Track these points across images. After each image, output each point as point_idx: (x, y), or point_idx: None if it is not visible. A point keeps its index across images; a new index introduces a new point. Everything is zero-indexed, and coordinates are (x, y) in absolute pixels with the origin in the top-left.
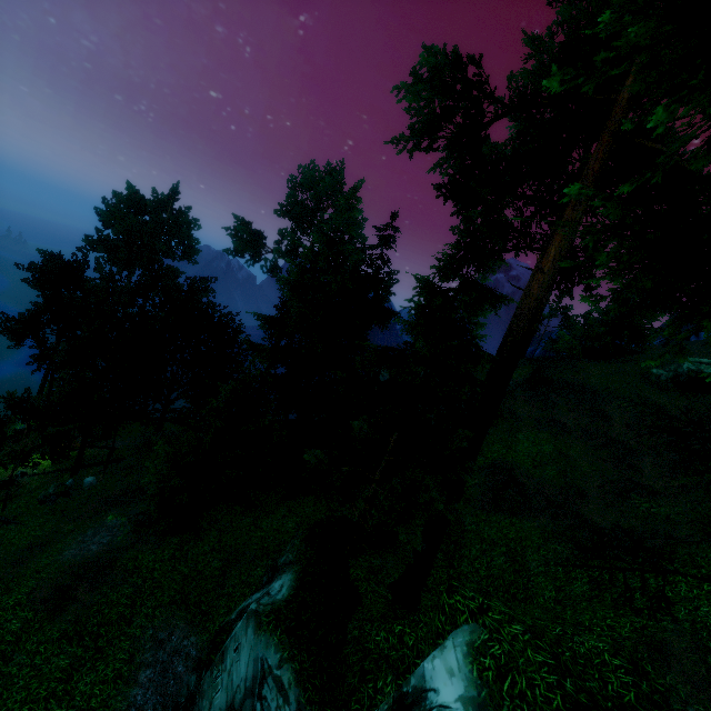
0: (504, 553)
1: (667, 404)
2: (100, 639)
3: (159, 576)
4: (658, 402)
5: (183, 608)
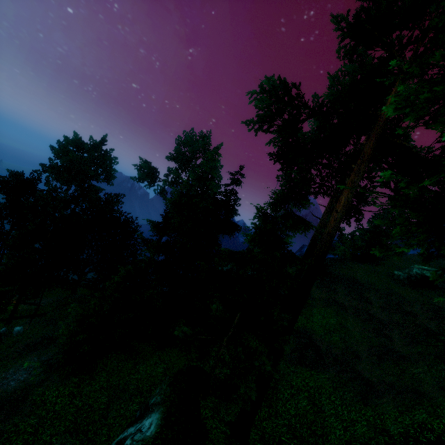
0: (307, 398)
1: (405, 295)
2: None
3: (59, 408)
4: (399, 293)
5: (74, 435)
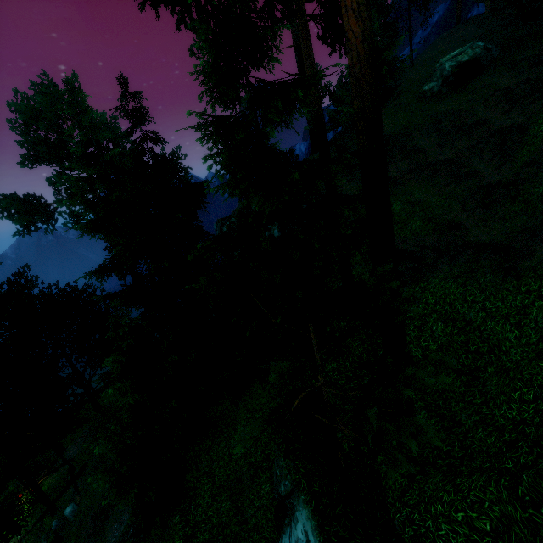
0: (438, 319)
1: (457, 107)
2: None
3: None
4: (449, 110)
5: None
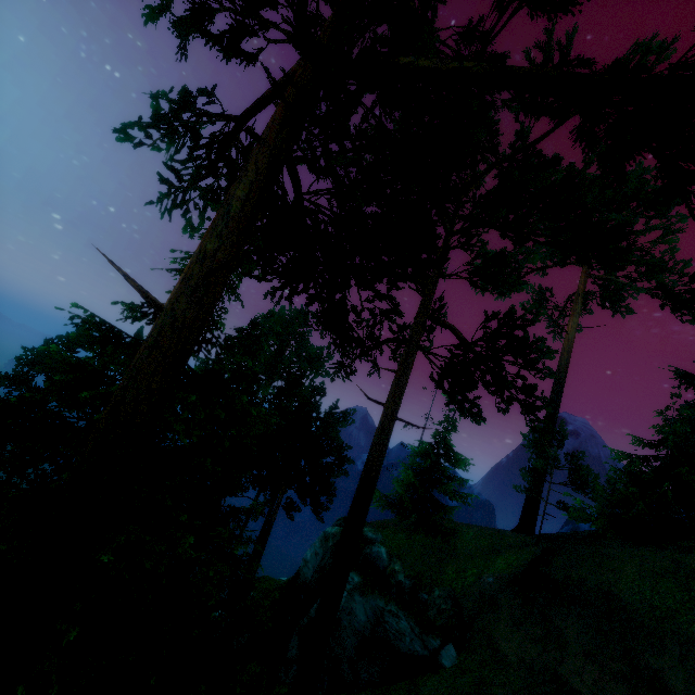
0: None
1: None
2: None
3: None
4: None
5: None
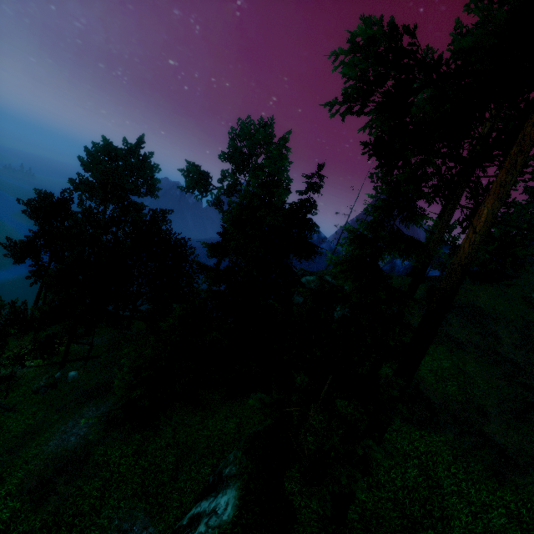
0: (417, 466)
1: None
2: (74, 528)
3: (124, 470)
4: None
5: (143, 499)
